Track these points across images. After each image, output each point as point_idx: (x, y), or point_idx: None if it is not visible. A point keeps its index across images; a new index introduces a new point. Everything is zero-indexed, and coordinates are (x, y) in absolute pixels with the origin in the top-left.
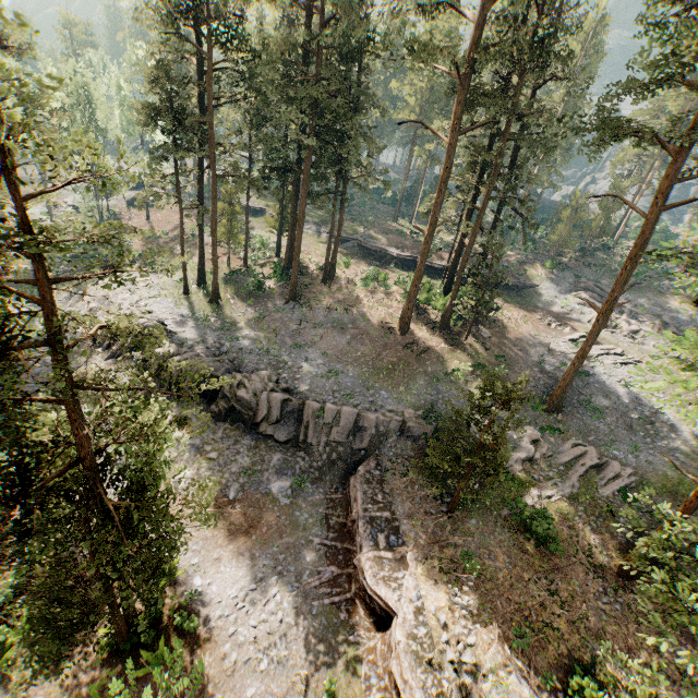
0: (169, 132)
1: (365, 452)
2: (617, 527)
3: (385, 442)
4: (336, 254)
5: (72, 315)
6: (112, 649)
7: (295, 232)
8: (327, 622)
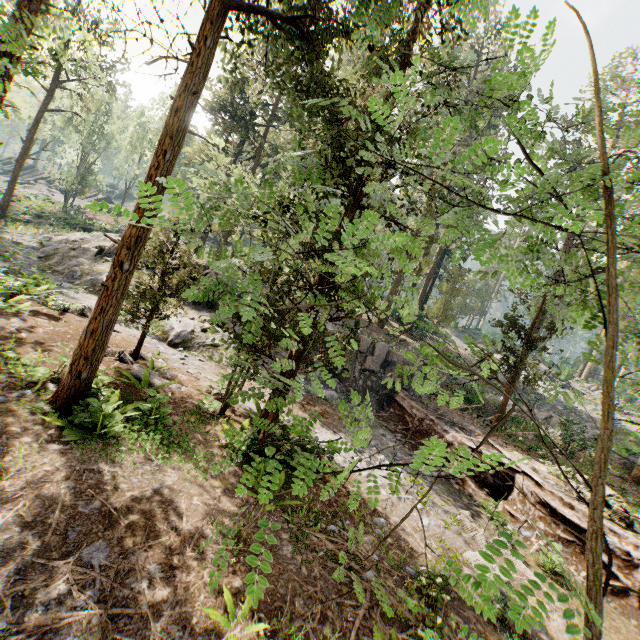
0: (236, 120)
1: (393, 386)
2: (610, 455)
3: (411, 379)
4: None
5: (396, 31)
6: (243, 456)
7: None
8: (446, 489)
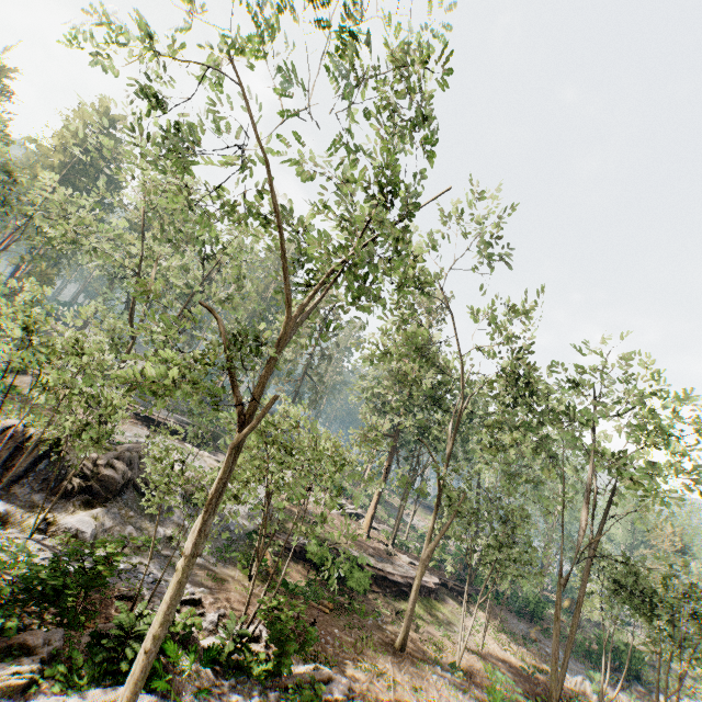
0: None
1: None
2: None
3: None
4: None
5: None
6: None
7: None
8: None
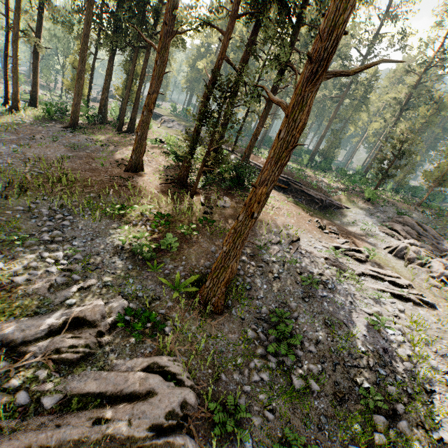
0: None
1: None
2: None
3: None
4: (136, 109)
5: None
6: None
7: (108, 82)
8: None
